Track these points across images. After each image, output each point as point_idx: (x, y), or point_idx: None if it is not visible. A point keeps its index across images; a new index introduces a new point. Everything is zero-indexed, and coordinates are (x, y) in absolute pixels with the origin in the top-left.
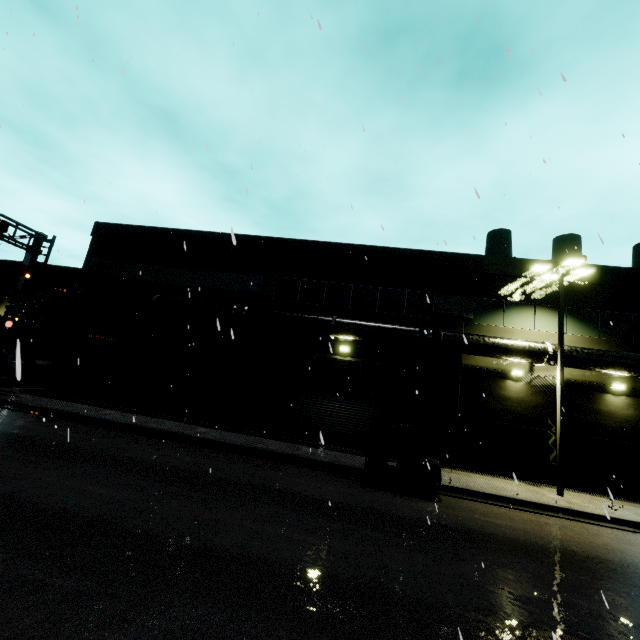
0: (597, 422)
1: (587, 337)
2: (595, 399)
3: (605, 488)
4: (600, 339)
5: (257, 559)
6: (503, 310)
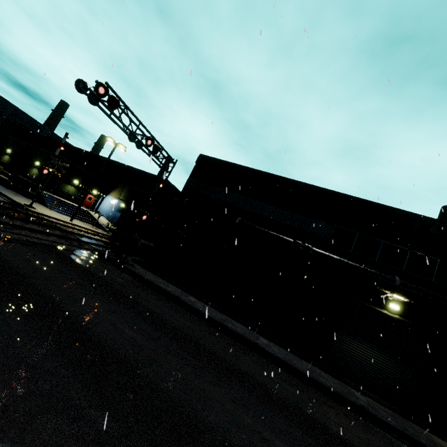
0: None
1: None
2: None
3: None
4: None
5: None
6: None
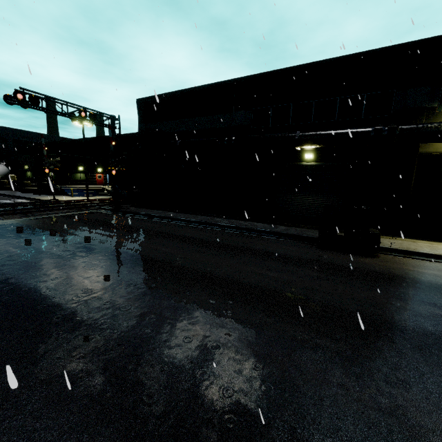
0: None
1: None
2: None
3: None
4: None
5: (235, 280)
6: None
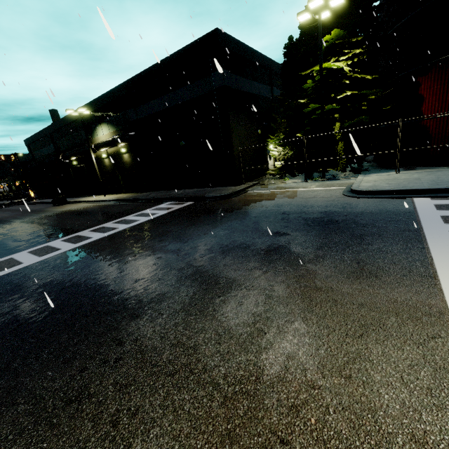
0: (125, 167)
1: (113, 132)
2: (122, 158)
3: (133, 190)
4: (116, 131)
5: None
6: (95, 130)
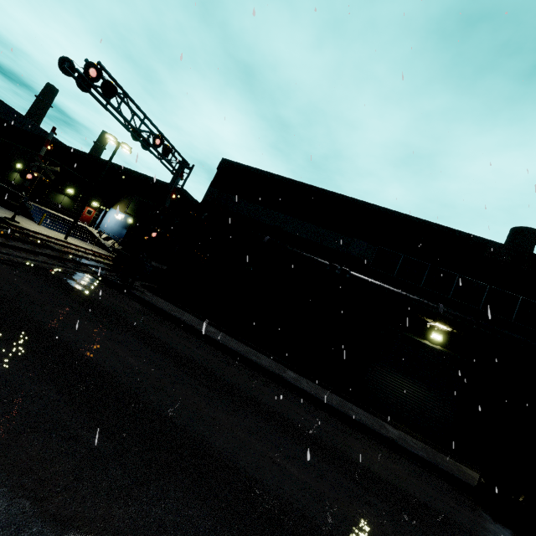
0: None
1: None
2: None
3: None
4: None
5: None
6: None
